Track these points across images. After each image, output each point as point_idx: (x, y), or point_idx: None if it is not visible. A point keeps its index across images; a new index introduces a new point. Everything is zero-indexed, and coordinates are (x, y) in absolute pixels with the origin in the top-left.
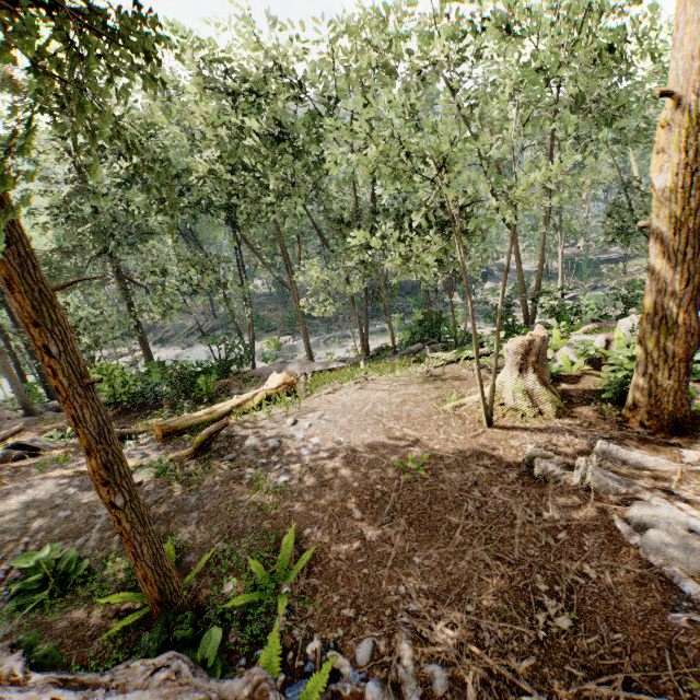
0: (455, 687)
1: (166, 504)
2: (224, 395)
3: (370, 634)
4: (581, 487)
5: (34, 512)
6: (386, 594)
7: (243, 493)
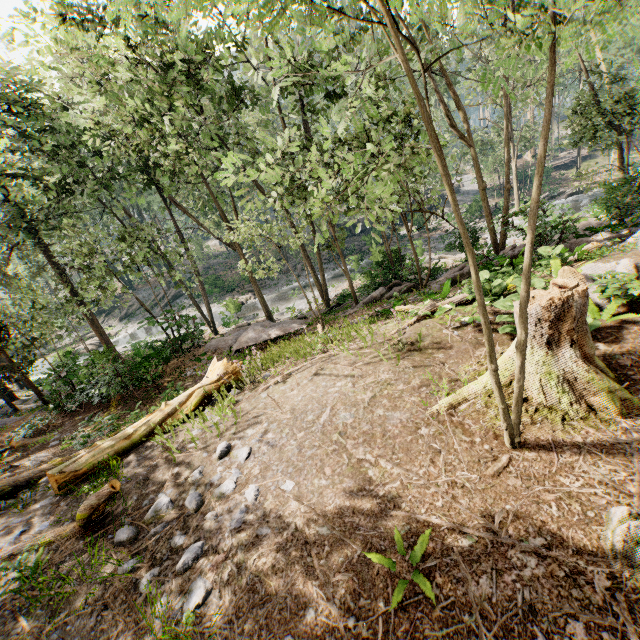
0: None
1: None
2: (171, 384)
3: None
4: None
5: None
6: None
7: (128, 637)
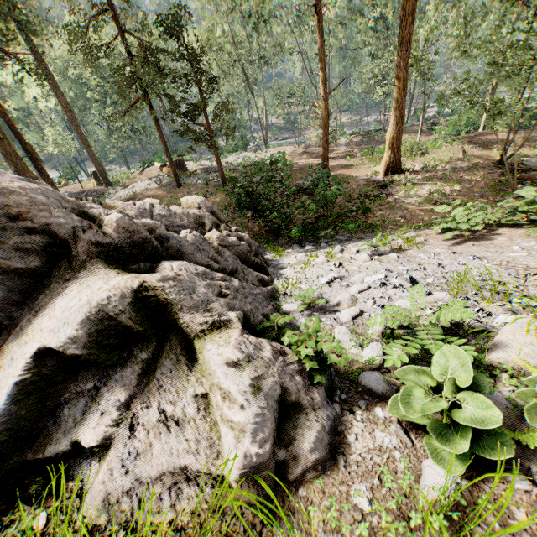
0: None
1: None
2: None
3: None
4: None
5: None
6: None
7: None
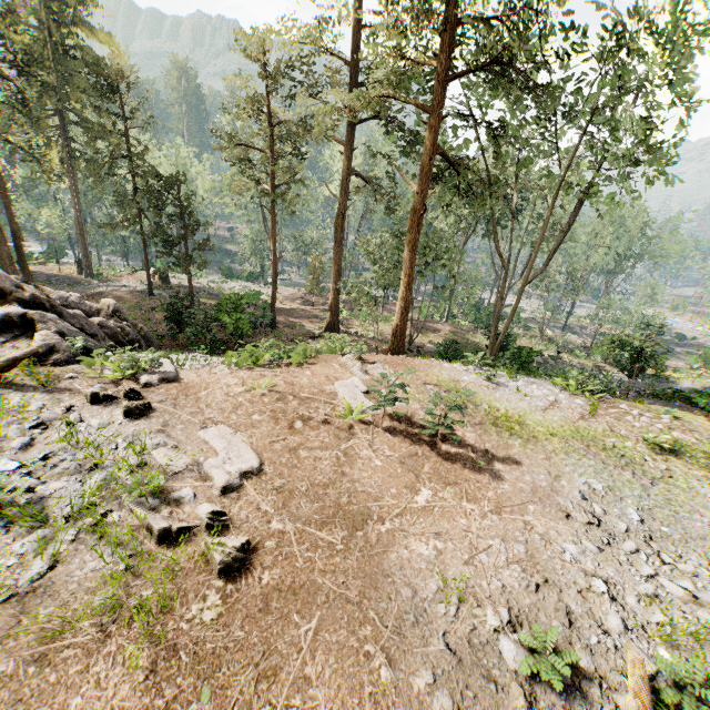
0: None
1: None
2: None
3: None
4: None
5: None
6: None
7: None
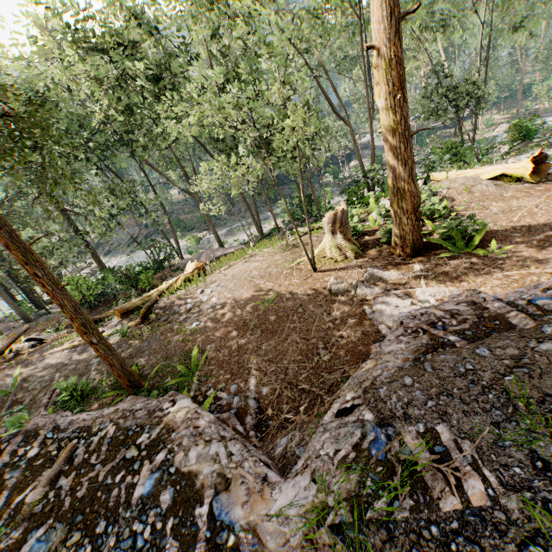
0: (272, 392)
1: (130, 350)
2: (161, 283)
3: (236, 382)
4: (355, 296)
5: (53, 370)
6: (247, 365)
7: (173, 336)
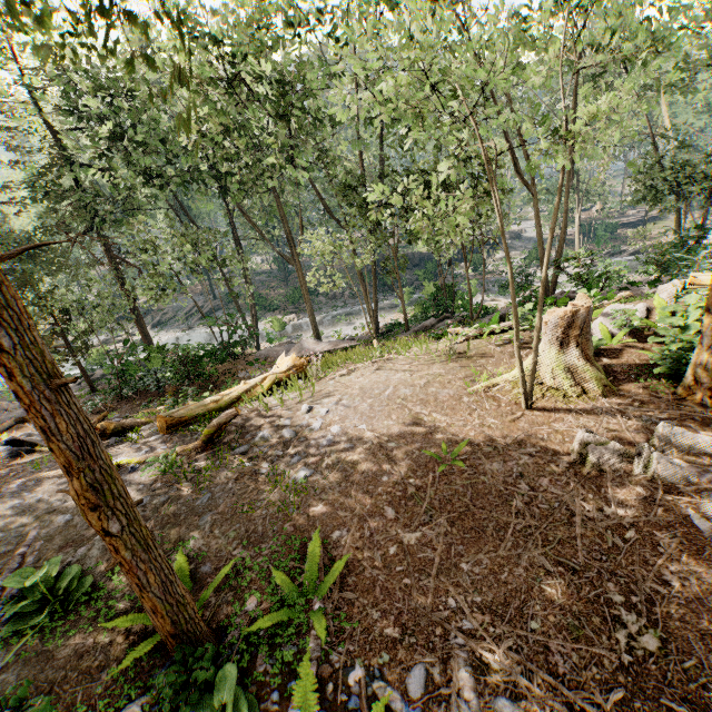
0: None
1: (175, 506)
2: (230, 379)
3: (421, 660)
4: (644, 476)
5: (30, 517)
6: (434, 609)
7: (259, 491)
